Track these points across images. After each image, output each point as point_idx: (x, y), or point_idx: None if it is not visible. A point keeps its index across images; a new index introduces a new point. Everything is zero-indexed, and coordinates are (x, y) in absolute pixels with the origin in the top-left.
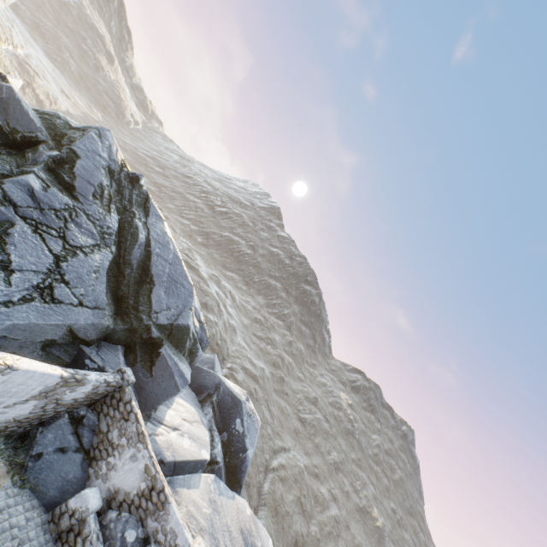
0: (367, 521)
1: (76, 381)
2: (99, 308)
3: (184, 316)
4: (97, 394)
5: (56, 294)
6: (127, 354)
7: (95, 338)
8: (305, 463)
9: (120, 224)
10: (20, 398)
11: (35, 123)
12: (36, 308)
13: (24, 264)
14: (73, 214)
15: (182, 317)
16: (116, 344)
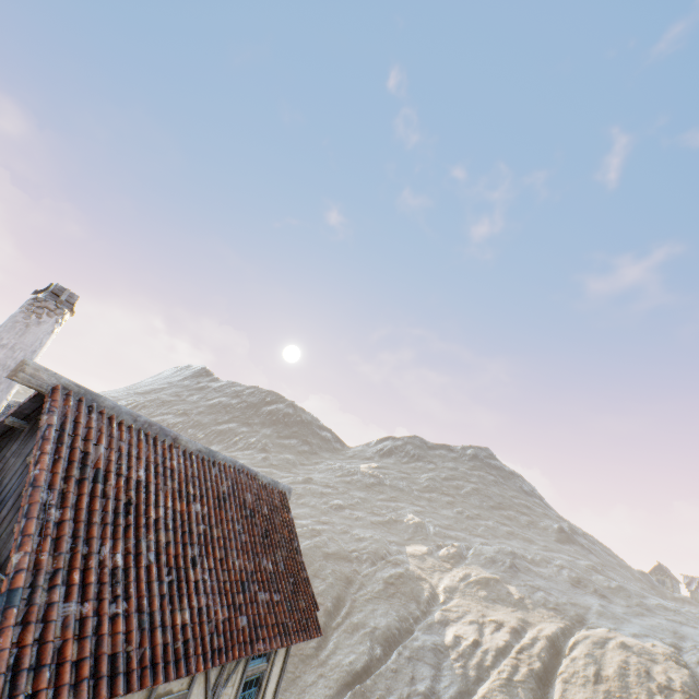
0: (396, 527)
1: None
2: None
3: None
4: None
5: None
6: None
7: None
8: None
9: None
10: None
11: None
12: None
13: None
14: None
15: None
16: None
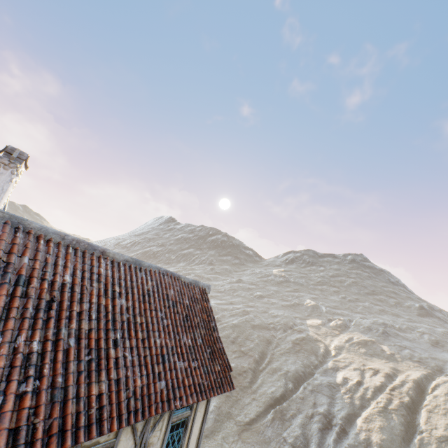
0: (298, 308)
1: None
2: None
3: None
4: None
5: None
6: None
7: None
8: (218, 303)
9: None
10: None
11: None
12: None
13: None
14: None
15: None
16: None
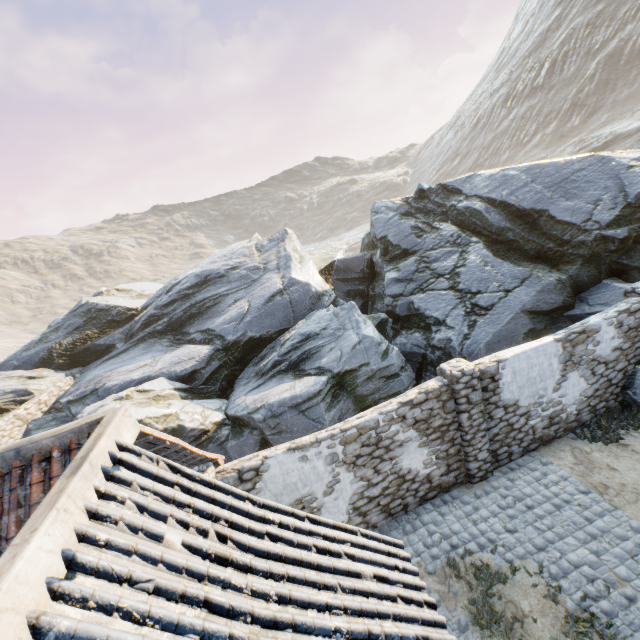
0: None
1: (579, 335)
2: (525, 279)
3: (630, 183)
4: (635, 329)
5: (483, 305)
6: (625, 278)
7: (562, 298)
8: None
9: (456, 224)
10: (553, 378)
11: (359, 256)
12: (483, 324)
13: (443, 312)
14: (425, 260)
15: (629, 187)
16: (598, 284)
